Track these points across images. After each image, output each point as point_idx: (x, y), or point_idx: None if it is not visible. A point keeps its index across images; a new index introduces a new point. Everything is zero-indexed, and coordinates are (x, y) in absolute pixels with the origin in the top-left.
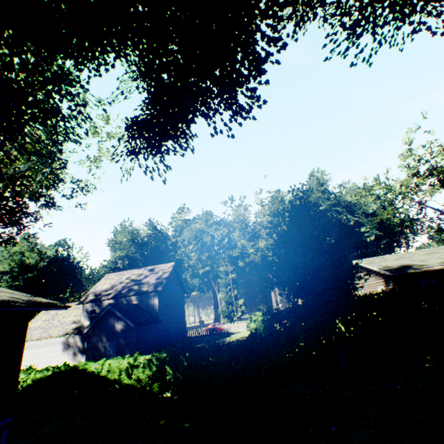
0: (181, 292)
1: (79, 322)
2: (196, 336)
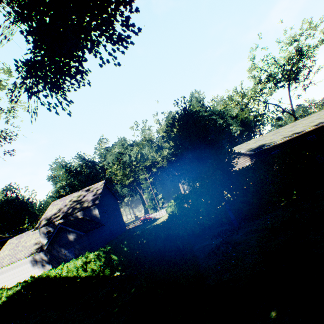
0: (115, 200)
1: (40, 243)
2: (134, 227)
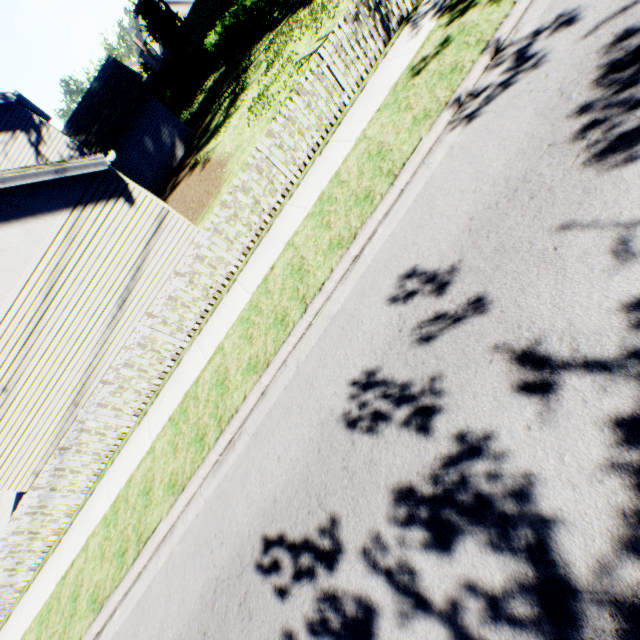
0: None
1: None
2: None
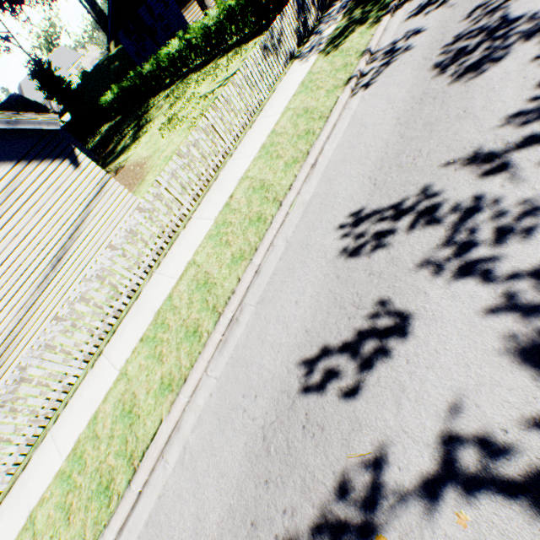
0: None
1: None
2: None
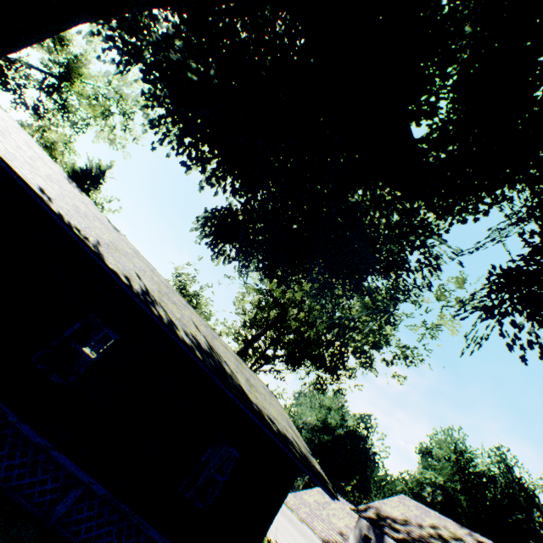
0: None
1: (345, 539)
2: None
